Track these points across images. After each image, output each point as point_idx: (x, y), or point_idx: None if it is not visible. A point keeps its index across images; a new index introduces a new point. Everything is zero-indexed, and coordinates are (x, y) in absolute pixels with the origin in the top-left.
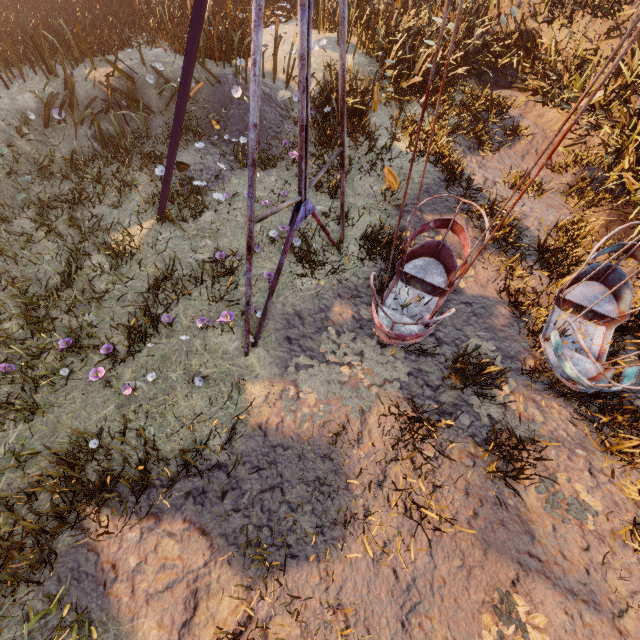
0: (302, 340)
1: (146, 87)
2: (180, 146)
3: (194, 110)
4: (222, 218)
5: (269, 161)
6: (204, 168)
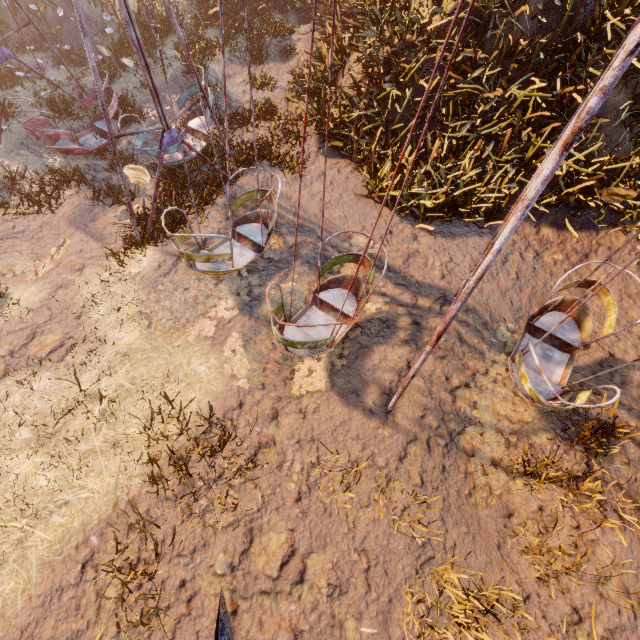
0: (32, 146)
1: (7, 10)
2: (24, 51)
3: (46, 29)
4: (27, 91)
5: (80, 61)
6: (35, 65)
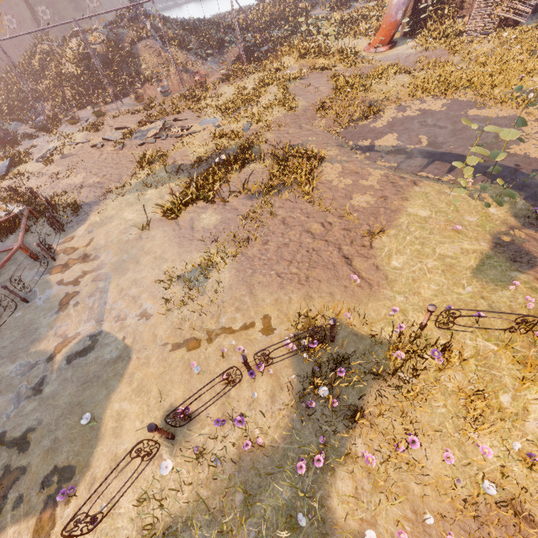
0: None
1: None
2: None
3: None
4: None
5: None
6: None
